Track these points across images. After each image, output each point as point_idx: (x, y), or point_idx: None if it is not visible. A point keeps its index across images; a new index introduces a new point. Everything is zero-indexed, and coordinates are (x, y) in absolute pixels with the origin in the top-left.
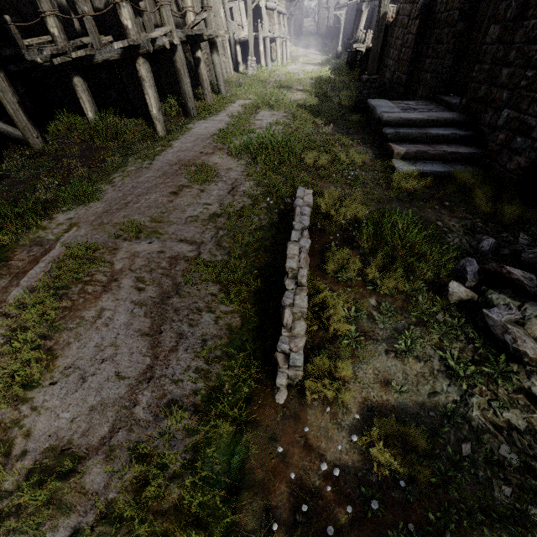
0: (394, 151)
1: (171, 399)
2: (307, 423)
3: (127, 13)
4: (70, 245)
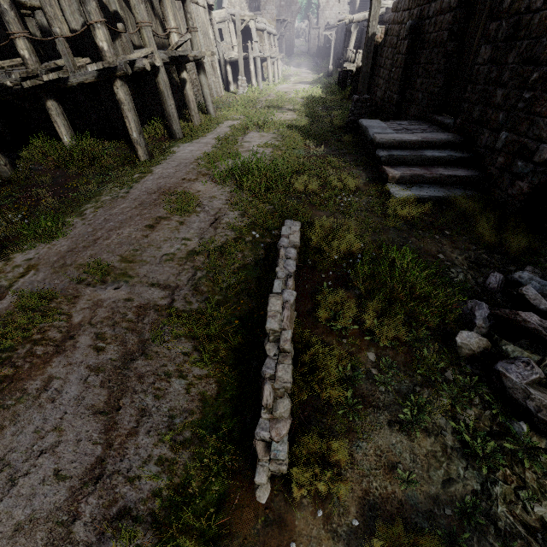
0: (389, 175)
1: (122, 509)
2: (295, 531)
3: (103, 34)
4: (22, 294)
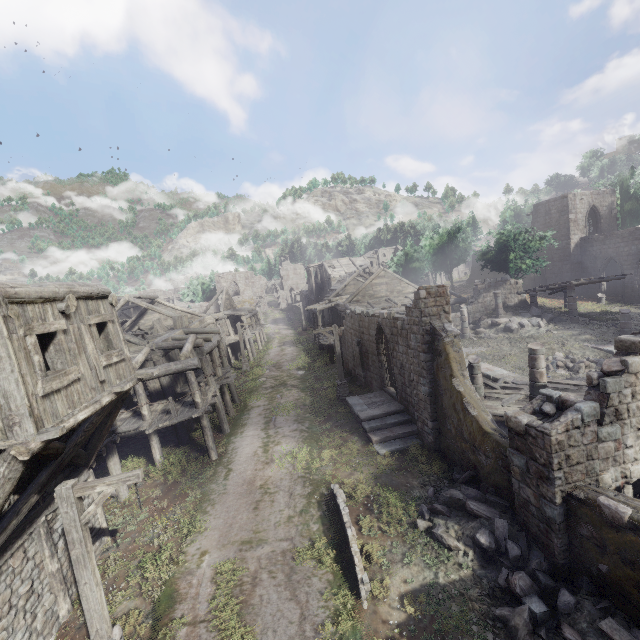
0: (373, 440)
1: (320, 622)
2: (380, 612)
3: (199, 395)
4: (216, 565)
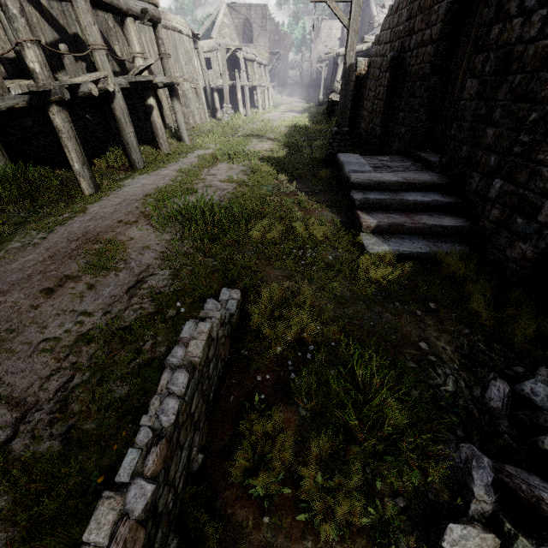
0: (363, 223)
1: None
2: None
3: (34, 54)
4: None
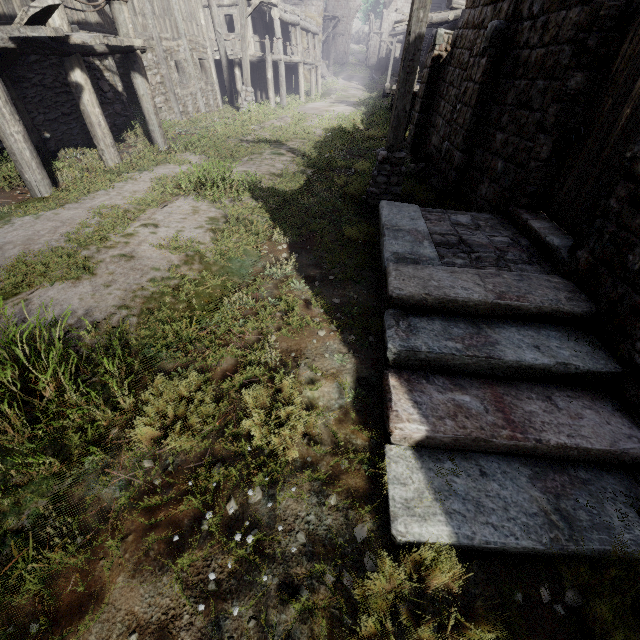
0: (393, 431)
1: None
2: None
3: None
4: None
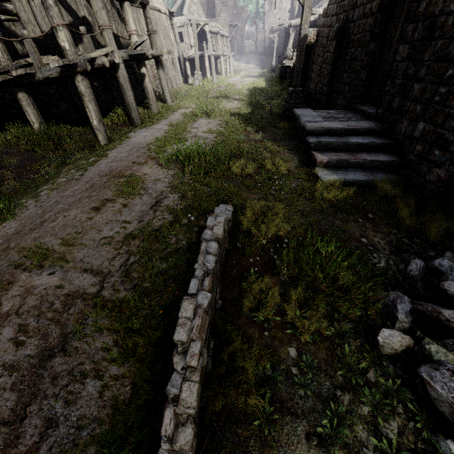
0: (317, 160)
1: None
2: None
3: (64, 35)
4: None
